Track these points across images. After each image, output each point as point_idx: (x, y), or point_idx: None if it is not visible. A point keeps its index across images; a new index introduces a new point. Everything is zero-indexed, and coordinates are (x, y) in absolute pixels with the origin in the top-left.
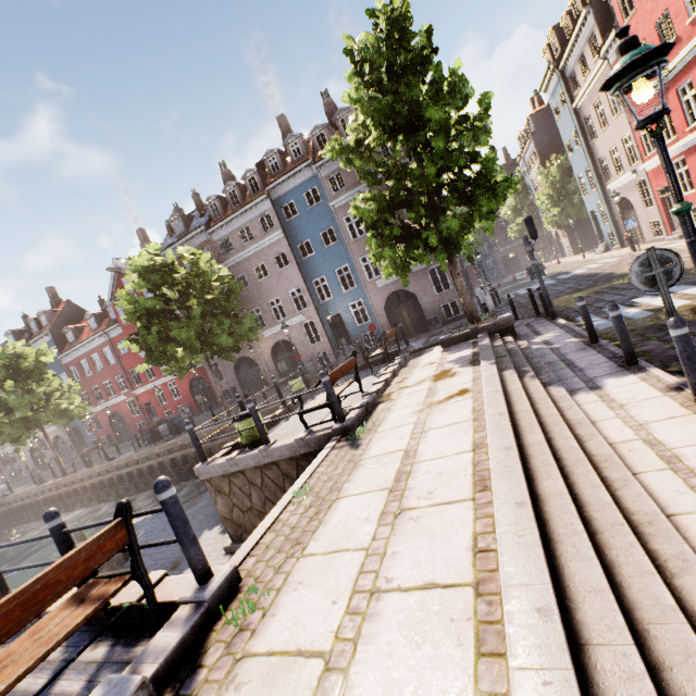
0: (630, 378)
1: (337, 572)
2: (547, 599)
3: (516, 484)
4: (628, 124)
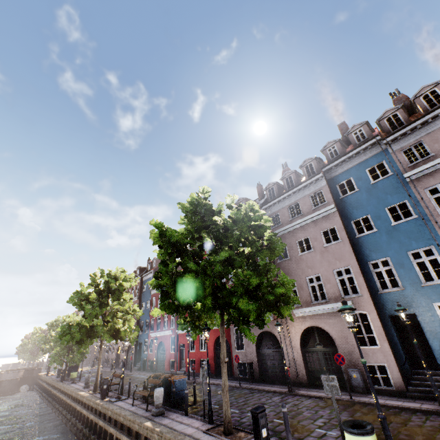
0: None
1: None
2: None
3: None
4: None
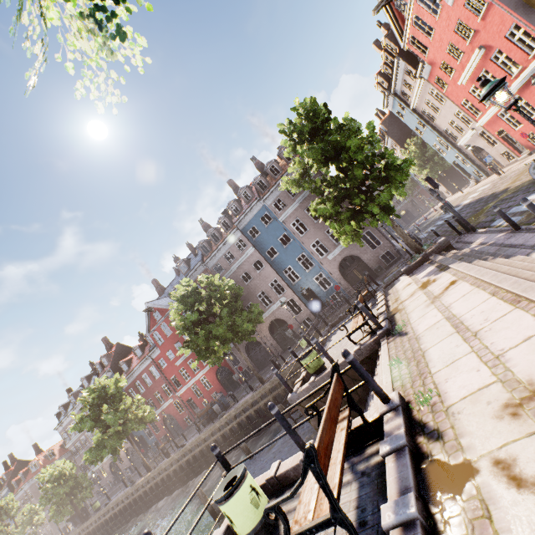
0: None
1: (465, 365)
2: None
3: None
4: (454, 105)
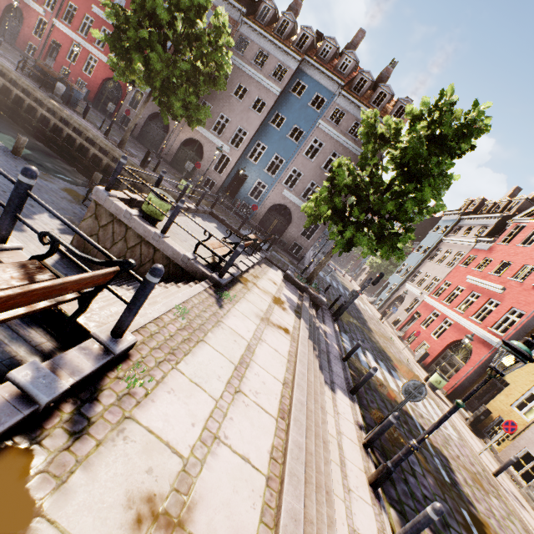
0: (347, 400)
1: (197, 403)
2: (301, 518)
3: (301, 434)
4: (445, 275)
